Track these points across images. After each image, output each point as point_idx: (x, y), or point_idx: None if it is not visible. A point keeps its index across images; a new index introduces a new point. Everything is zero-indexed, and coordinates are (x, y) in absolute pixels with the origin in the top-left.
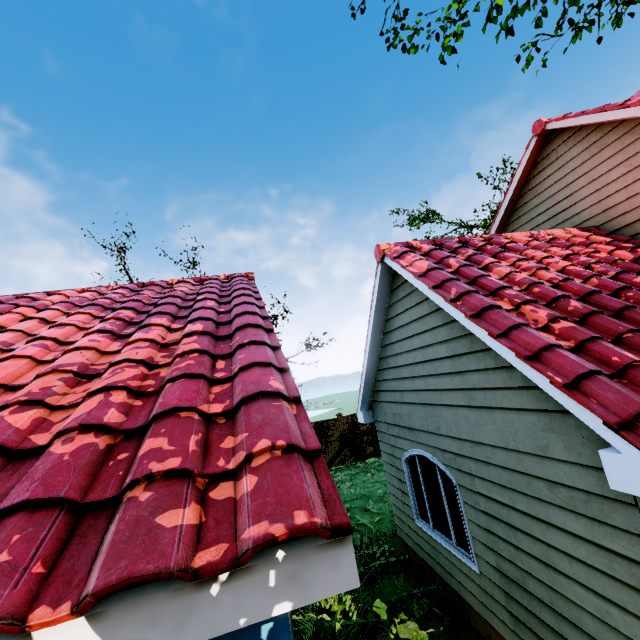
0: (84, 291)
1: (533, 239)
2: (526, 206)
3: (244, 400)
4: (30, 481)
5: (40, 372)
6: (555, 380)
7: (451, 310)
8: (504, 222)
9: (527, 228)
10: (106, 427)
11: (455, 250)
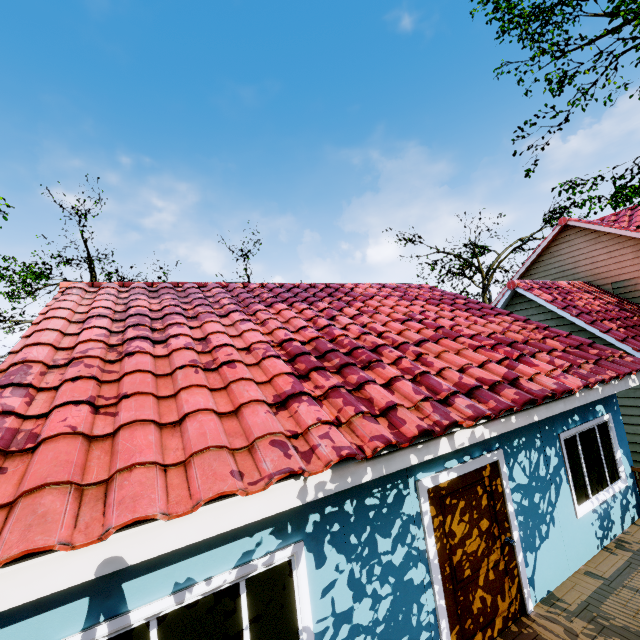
0: (368, 287)
1: (572, 287)
2: (545, 262)
3: (590, 343)
4: (589, 355)
5: (504, 330)
6: (635, 348)
7: (574, 320)
8: (528, 268)
9: (543, 274)
10: (570, 347)
11: (547, 289)
